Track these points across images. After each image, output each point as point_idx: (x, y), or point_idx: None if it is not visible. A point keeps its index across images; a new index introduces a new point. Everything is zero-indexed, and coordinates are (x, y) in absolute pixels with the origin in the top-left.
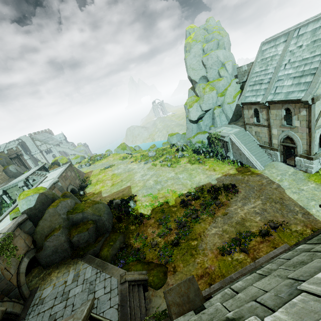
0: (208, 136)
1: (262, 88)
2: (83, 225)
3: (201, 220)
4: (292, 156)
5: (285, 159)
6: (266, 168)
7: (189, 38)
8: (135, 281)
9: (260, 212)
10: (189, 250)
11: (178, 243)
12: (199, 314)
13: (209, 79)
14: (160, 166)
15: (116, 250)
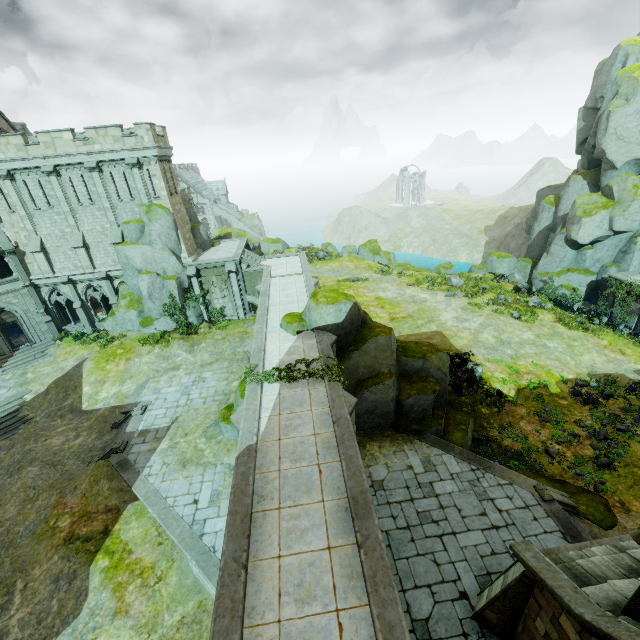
0: (592, 282)
1: None
2: (421, 381)
3: (639, 439)
4: None
5: None
6: None
7: (637, 69)
8: (562, 503)
9: None
10: None
11: (610, 464)
12: None
13: None
14: (493, 312)
15: (470, 440)
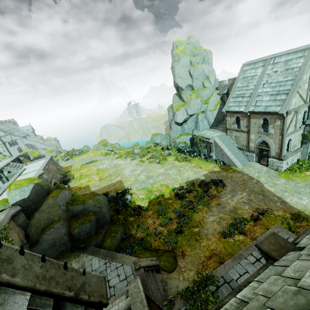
0: (191, 138)
1: (244, 100)
2: (84, 217)
3: (198, 210)
4: (263, 158)
5: (259, 159)
6: (245, 166)
7: (178, 50)
8: (148, 266)
9: (247, 202)
10: (193, 236)
11: (181, 230)
12: (306, 249)
13: (195, 88)
14: (149, 163)
15: (118, 240)
